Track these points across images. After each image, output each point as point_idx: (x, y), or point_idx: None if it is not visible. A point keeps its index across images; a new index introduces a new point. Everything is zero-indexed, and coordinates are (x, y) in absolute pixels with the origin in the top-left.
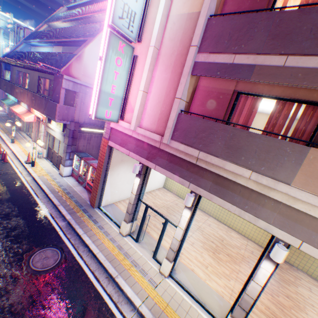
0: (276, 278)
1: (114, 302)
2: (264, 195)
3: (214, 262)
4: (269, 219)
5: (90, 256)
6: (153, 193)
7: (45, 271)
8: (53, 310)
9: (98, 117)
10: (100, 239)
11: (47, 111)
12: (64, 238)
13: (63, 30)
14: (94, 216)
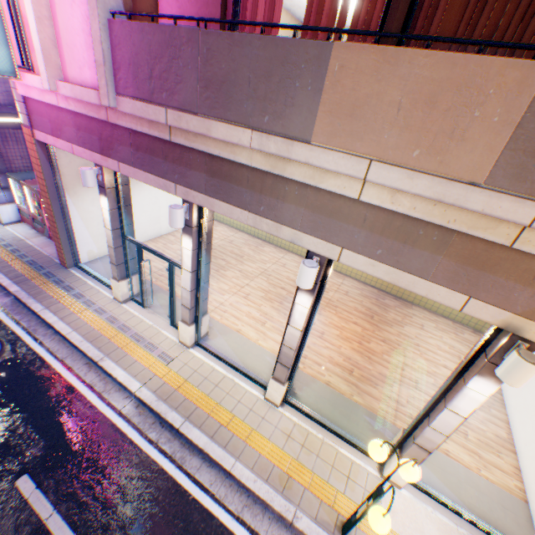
0: (373, 322)
1: (97, 393)
2: (283, 178)
3: (279, 315)
4: (295, 223)
5: (58, 340)
6: None
7: None
8: None
9: None
10: (76, 314)
11: None
12: (8, 322)
13: None
14: (67, 281)
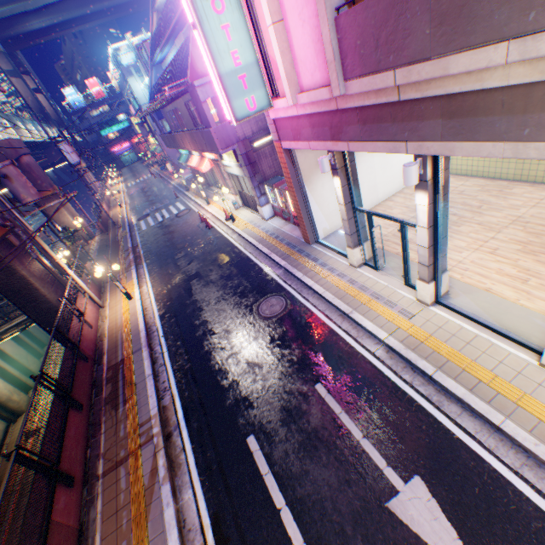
0: None
1: (351, 337)
2: None
3: None
4: None
5: (316, 298)
6: (407, 191)
7: (274, 316)
8: (289, 345)
9: (240, 119)
10: (324, 278)
11: (208, 146)
12: (284, 286)
13: (167, 4)
14: (312, 254)
